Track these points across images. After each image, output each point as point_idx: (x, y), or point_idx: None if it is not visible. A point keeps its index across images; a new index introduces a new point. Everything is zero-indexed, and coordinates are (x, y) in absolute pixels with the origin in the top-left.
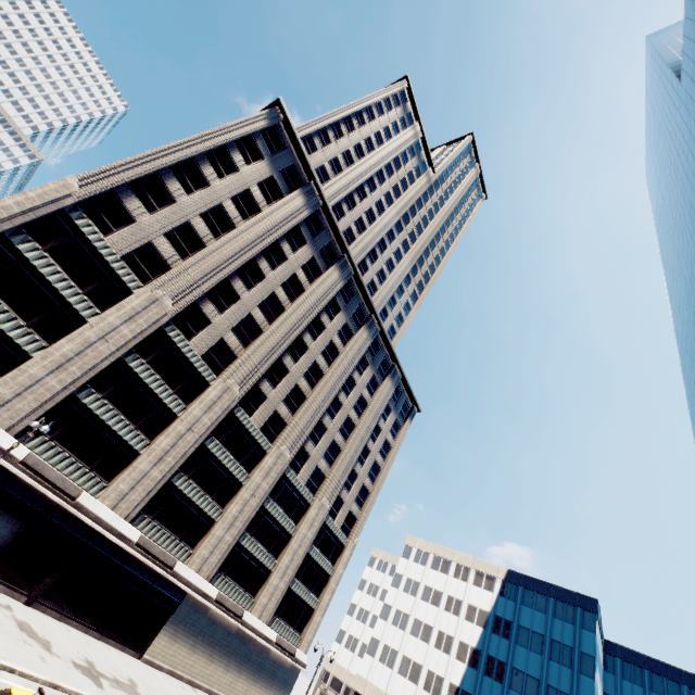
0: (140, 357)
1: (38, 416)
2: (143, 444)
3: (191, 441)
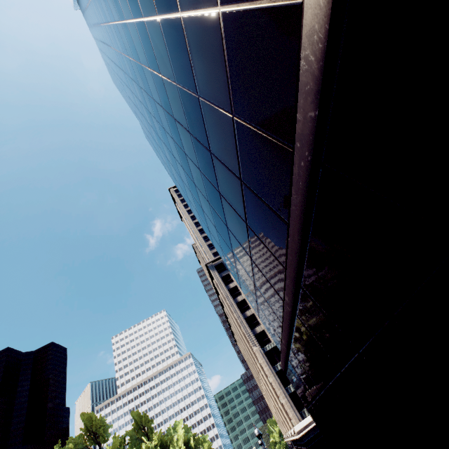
0: None
1: None
2: None
3: None
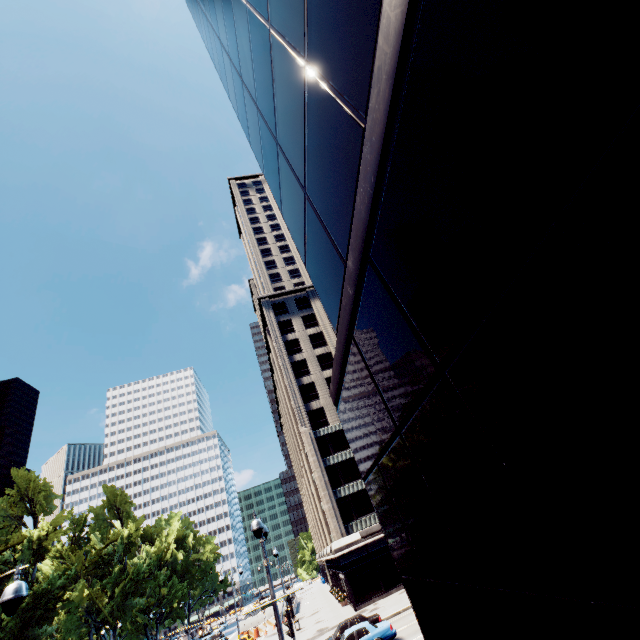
0: None
1: None
2: None
3: None
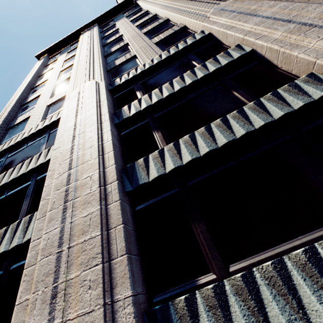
0: (130, 105)
1: (127, 279)
2: (308, 85)
3: None
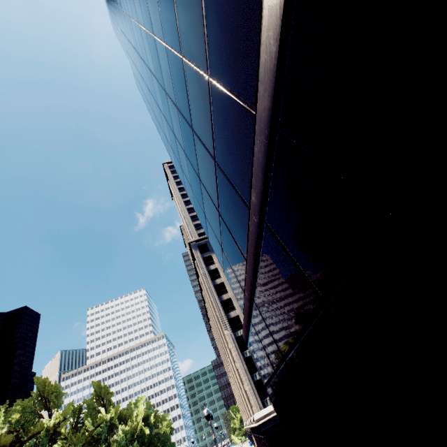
0: None
1: None
2: None
3: None
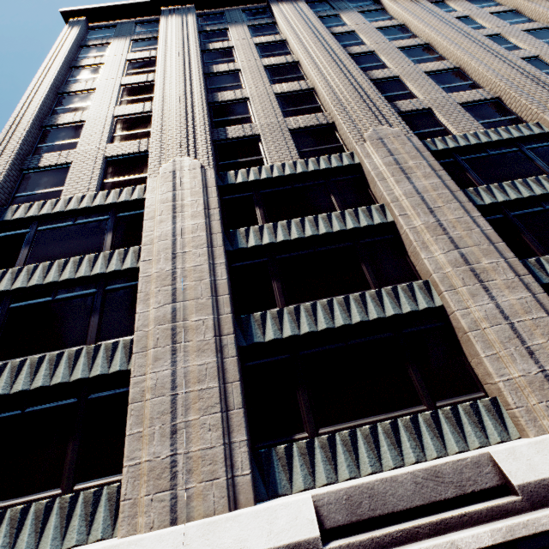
0: (247, 229)
1: (242, 428)
2: (421, 292)
3: (459, 217)
